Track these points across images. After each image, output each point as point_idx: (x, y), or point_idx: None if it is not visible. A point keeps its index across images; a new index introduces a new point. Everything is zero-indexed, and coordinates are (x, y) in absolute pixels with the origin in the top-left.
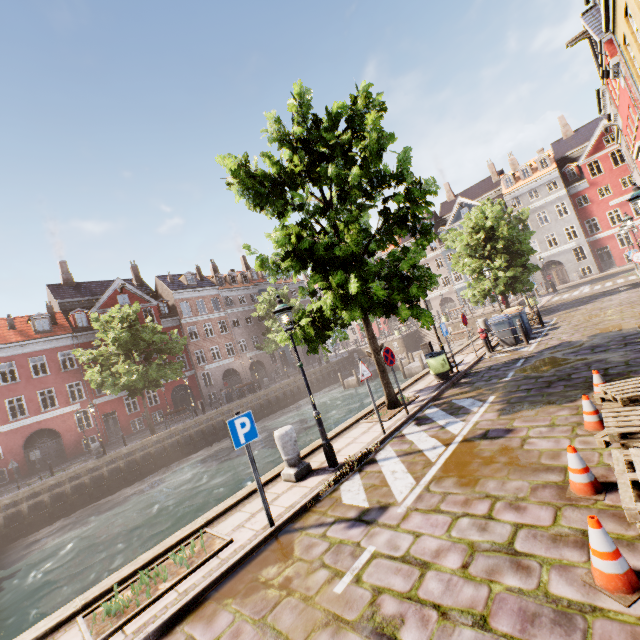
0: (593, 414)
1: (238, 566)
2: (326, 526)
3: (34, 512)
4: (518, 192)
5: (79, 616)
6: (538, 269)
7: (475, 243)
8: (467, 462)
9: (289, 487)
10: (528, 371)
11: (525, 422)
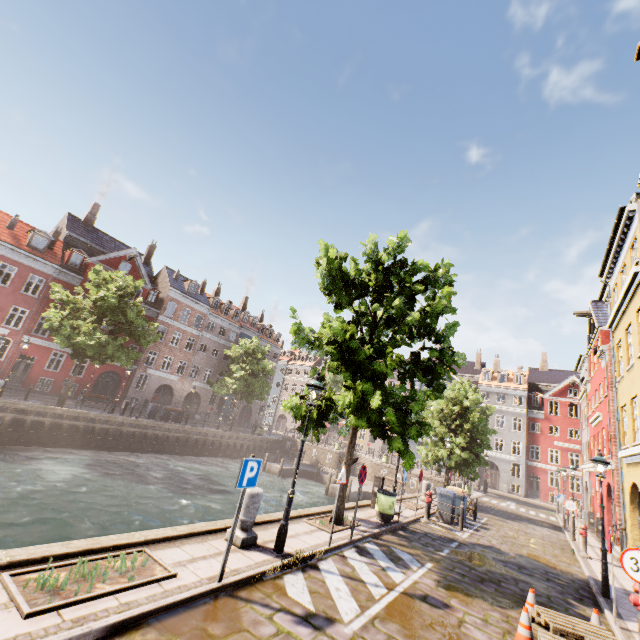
0: (527, 628)
1: (181, 605)
2: (272, 609)
3: None
4: (490, 388)
5: (6, 572)
6: (487, 465)
7: (448, 412)
8: (409, 616)
9: (232, 549)
10: (462, 557)
11: (461, 605)
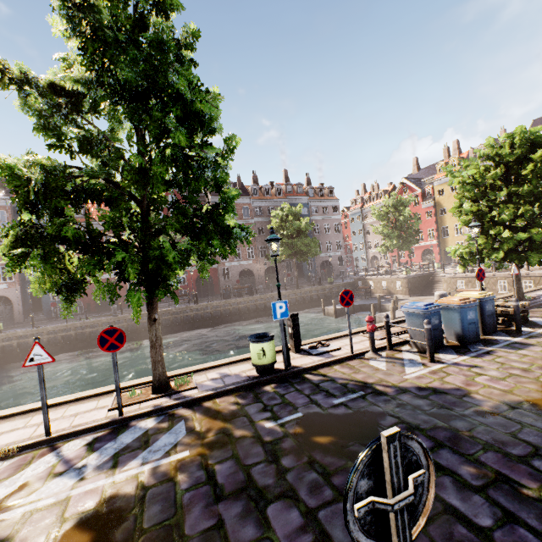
0: None
1: None
2: None
3: (66, 340)
4: None
5: None
6: None
7: (489, 182)
8: None
9: None
10: (305, 428)
11: None
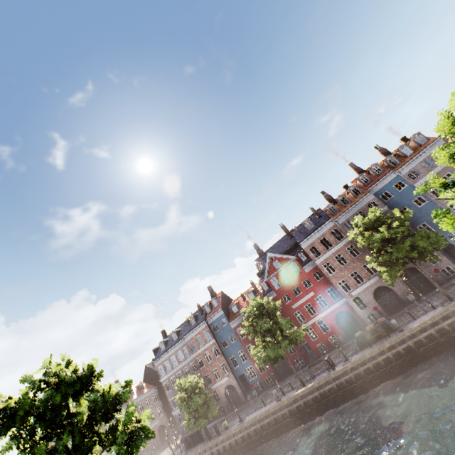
0: None
1: None
2: None
3: (258, 432)
4: None
5: None
6: None
7: None
8: None
9: None
10: None
11: None
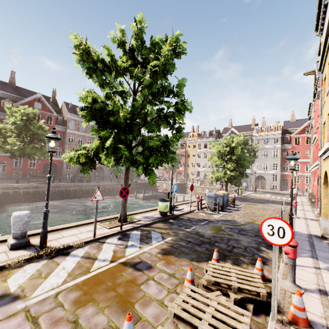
0: (189, 282)
1: None
2: None
3: None
4: (260, 137)
5: None
6: (247, 177)
7: (223, 152)
8: (103, 282)
9: (1, 251)
10: (202, 230)
11: (163, 265)
